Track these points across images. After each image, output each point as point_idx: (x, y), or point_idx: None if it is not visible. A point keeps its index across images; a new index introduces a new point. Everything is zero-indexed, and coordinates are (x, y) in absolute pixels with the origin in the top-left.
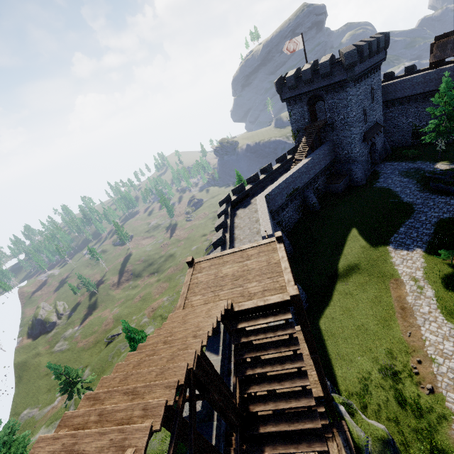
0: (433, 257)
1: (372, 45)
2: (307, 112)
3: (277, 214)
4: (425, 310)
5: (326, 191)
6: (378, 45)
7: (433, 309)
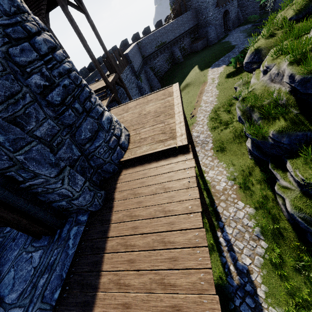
0: (229, 67)
1: None
2: None
3: (150, 61)
4: (209, 89)
5: (191, 51)
6: None
7: (213, 87)
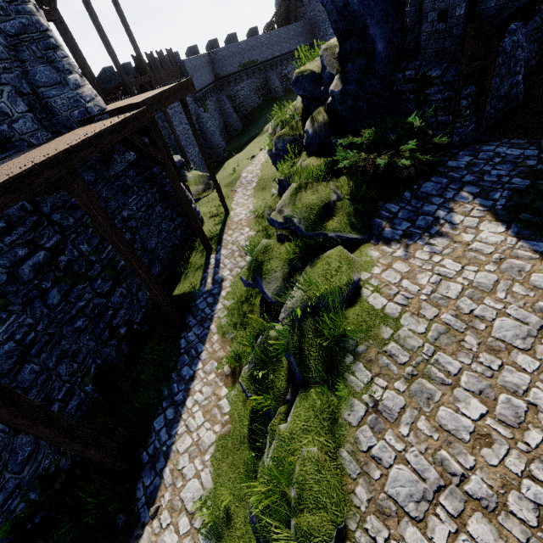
0: None
1: None
2: None
3: (228, 85)
4: None
5: None
6: None
7: None
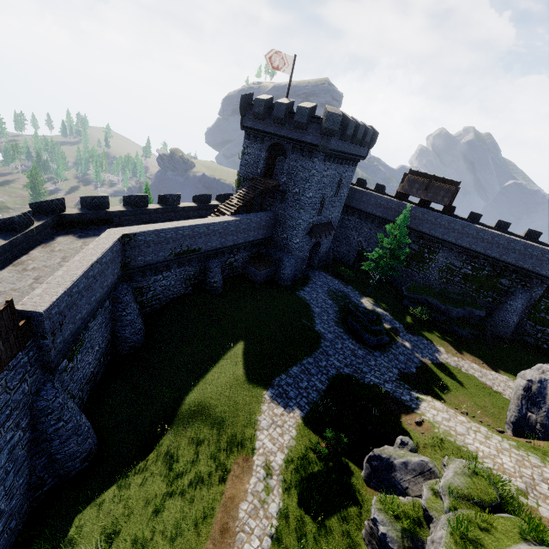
0: (308, 433)
1: (359, 129)
2: (264, 160)
3: (143, 274)
4: (251, 548)
5: (243, 273)
6: (364, 136)
7: None
